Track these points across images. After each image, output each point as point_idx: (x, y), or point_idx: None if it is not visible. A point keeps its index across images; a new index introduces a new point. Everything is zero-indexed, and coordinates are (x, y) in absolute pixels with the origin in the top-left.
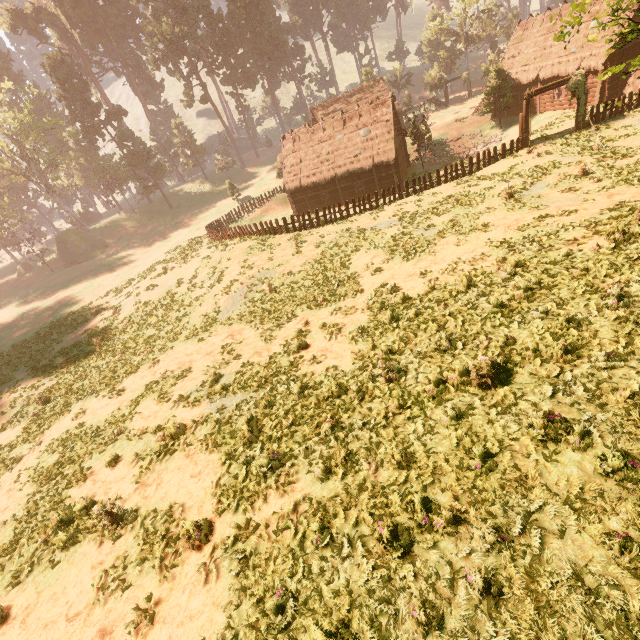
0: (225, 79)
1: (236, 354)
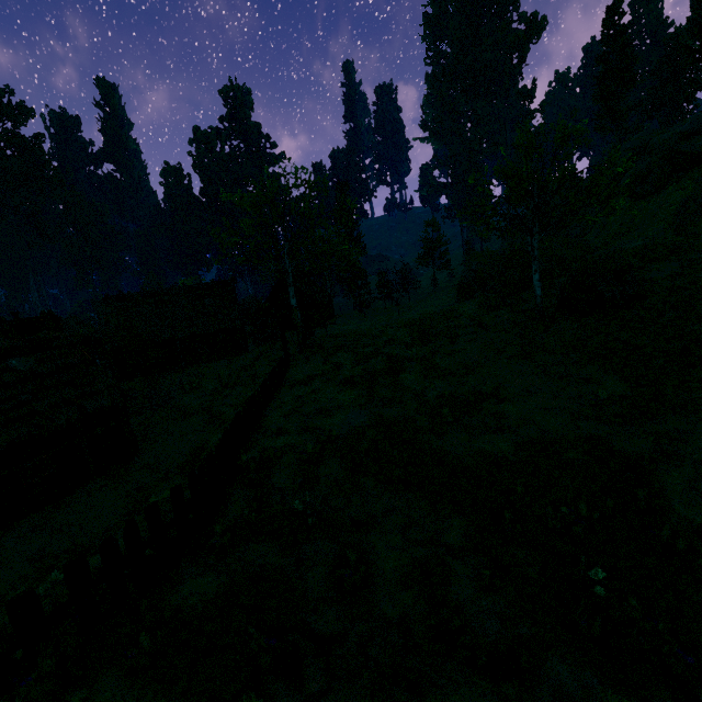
0: None
1: None
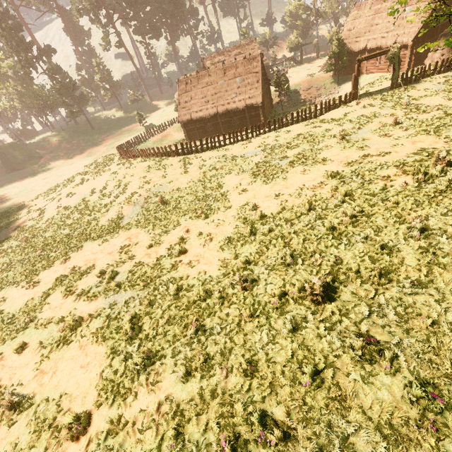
0: (136, 30)
1: (131, 255)
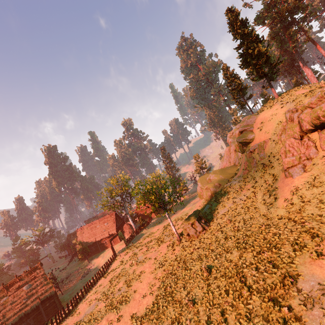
0: None
1: None
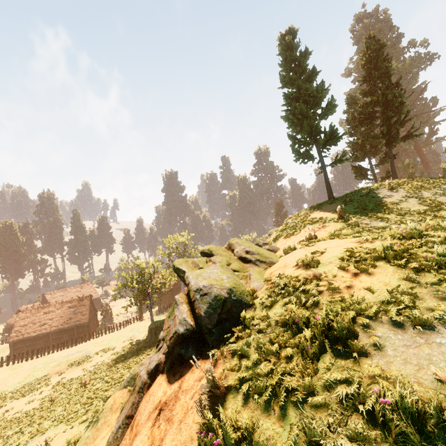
0: None
1: None
